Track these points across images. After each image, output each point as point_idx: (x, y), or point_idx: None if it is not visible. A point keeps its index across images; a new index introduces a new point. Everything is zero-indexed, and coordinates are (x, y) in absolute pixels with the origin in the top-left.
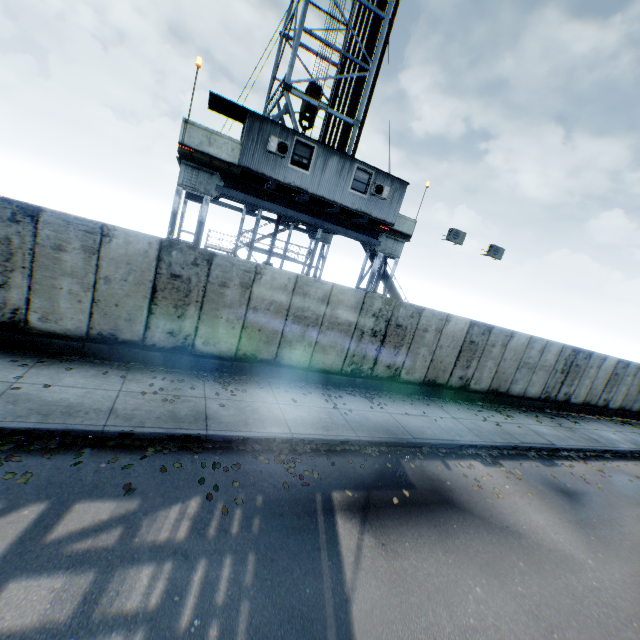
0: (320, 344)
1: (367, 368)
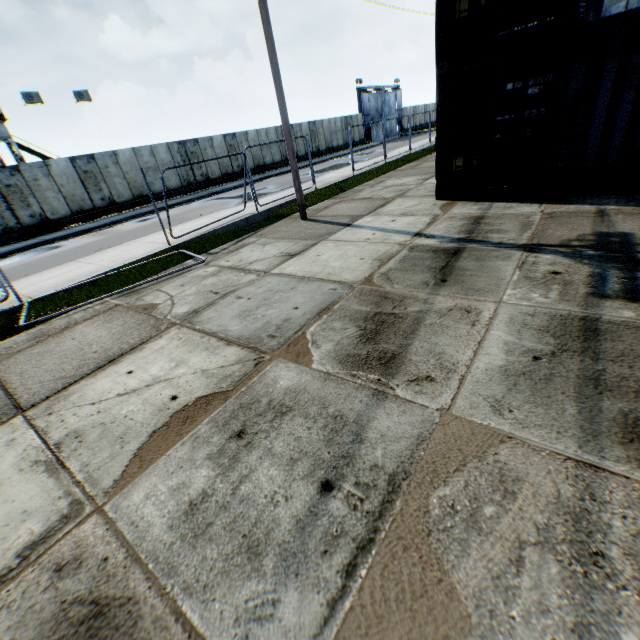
0: None
1: (16, 224)
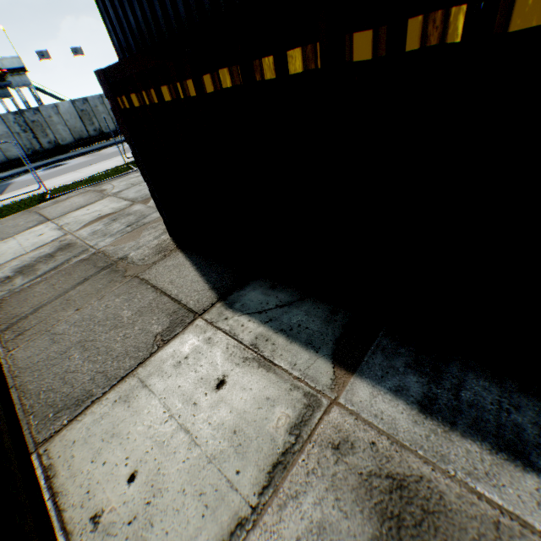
0: (4, 148)
1: (40, 148)
